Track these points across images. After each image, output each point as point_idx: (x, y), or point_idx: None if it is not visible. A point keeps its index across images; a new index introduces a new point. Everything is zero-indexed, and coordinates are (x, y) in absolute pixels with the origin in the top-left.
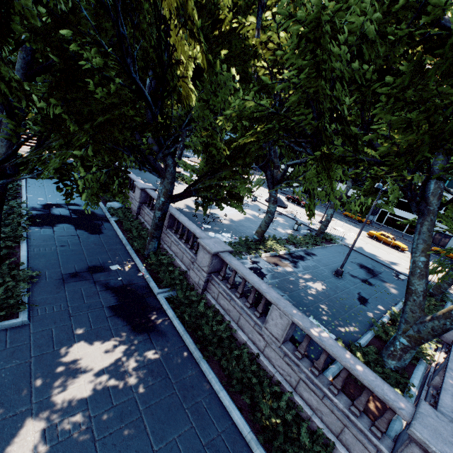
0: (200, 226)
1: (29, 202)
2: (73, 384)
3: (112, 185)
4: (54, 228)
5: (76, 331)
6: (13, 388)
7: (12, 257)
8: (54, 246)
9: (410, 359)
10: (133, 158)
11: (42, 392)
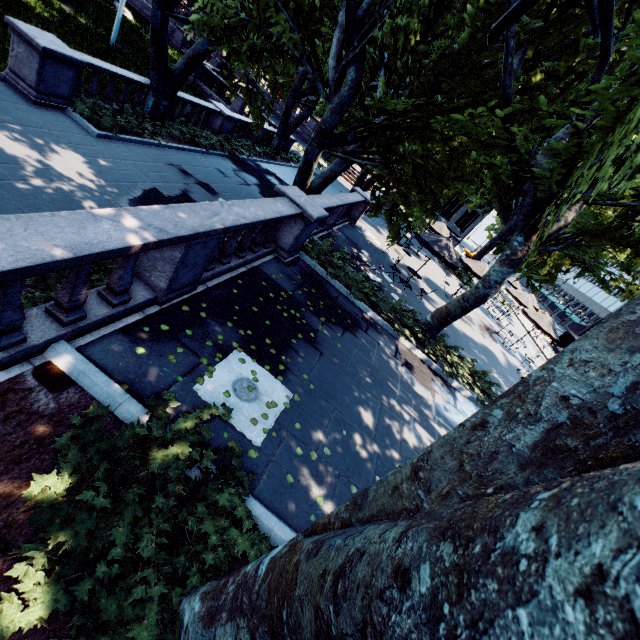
0: (377, 268)
1: (263, 164)
2: (19, 145)
3: (239, 35)
4: (242, 171)
5: (100, 160)
6: (4, 116)
7: (176, 142)
8: (216, 168)
9: None
10: (296, 37)
11: (3, 128)
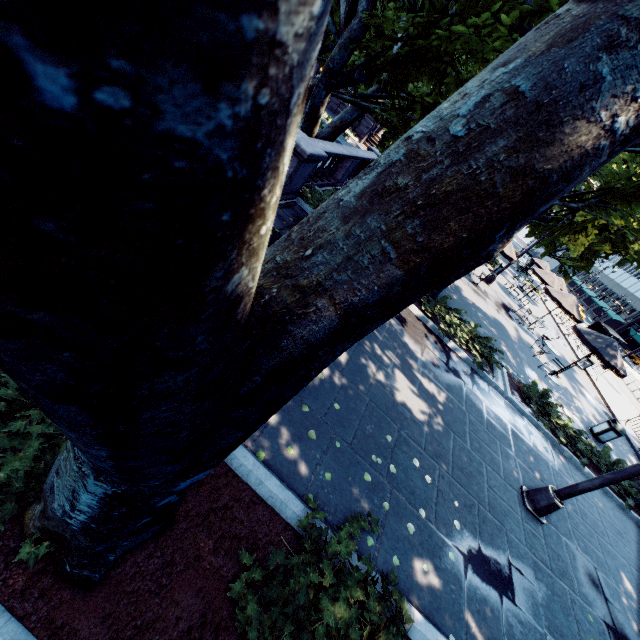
0: None
1: None
2: None
3: None
4: None
5: None
6: None
7: None
8: None
9: (69, 505)
10: None
11: None
